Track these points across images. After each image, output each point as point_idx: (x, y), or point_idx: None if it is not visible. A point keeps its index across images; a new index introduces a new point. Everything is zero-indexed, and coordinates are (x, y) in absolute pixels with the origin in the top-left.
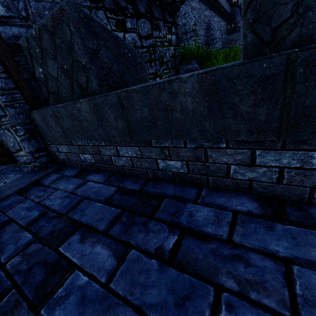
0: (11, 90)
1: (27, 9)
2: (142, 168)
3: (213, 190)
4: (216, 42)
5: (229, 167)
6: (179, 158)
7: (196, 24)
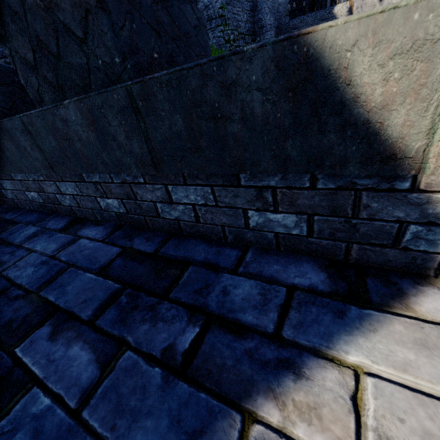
0: None
1: None
2: (23, 200)
3: (60, 216)
4: (265, 31)
5: (56, 196)
6: (33, 190)
7: (224, 7)
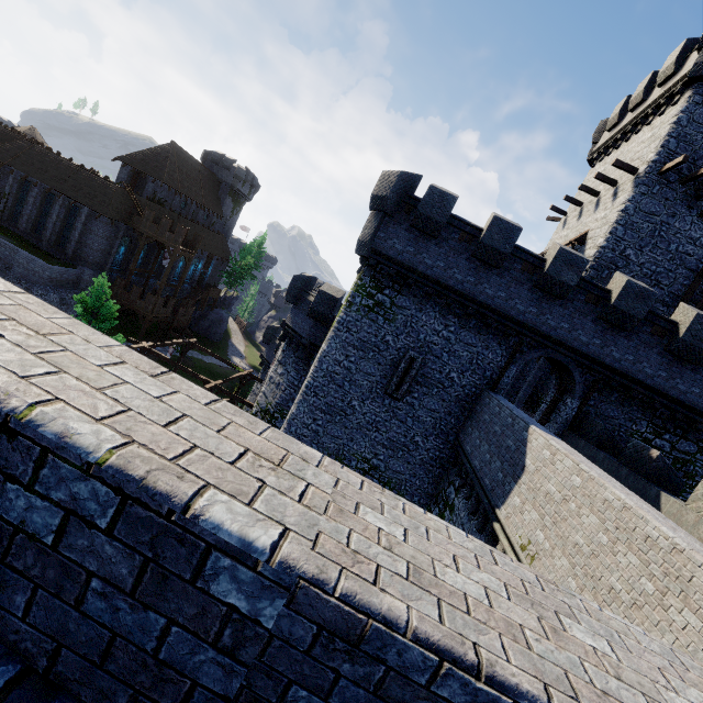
0: (569, 421)
1: (602, 406)
2: None
3: None
4: None
5: None
6: None
7: None
